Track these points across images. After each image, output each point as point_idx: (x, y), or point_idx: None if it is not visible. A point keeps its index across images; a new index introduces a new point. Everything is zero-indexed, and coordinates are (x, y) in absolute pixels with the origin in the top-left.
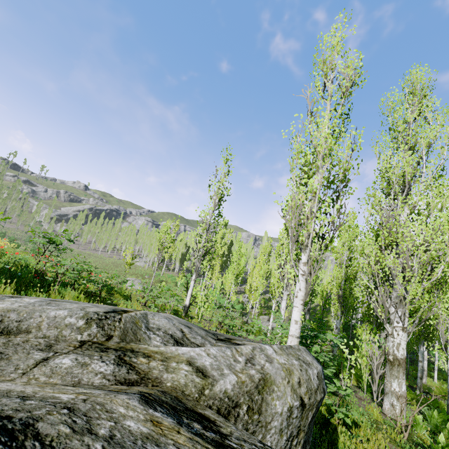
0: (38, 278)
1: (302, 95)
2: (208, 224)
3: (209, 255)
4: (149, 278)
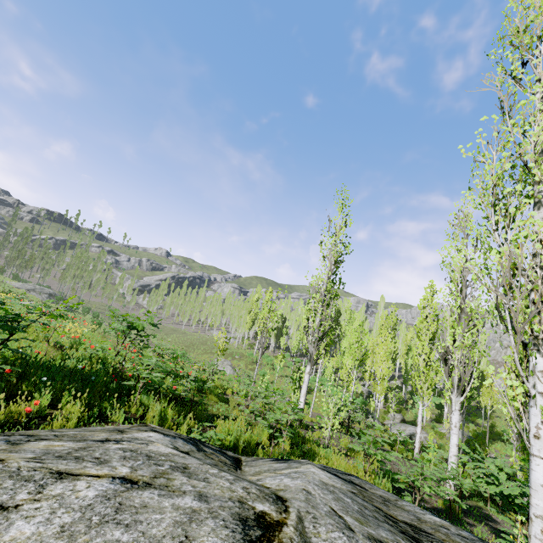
0: (116, 380)
1: (485, 89)
2: (323, 294)
3: (326, 337)
4: (239, 358)
